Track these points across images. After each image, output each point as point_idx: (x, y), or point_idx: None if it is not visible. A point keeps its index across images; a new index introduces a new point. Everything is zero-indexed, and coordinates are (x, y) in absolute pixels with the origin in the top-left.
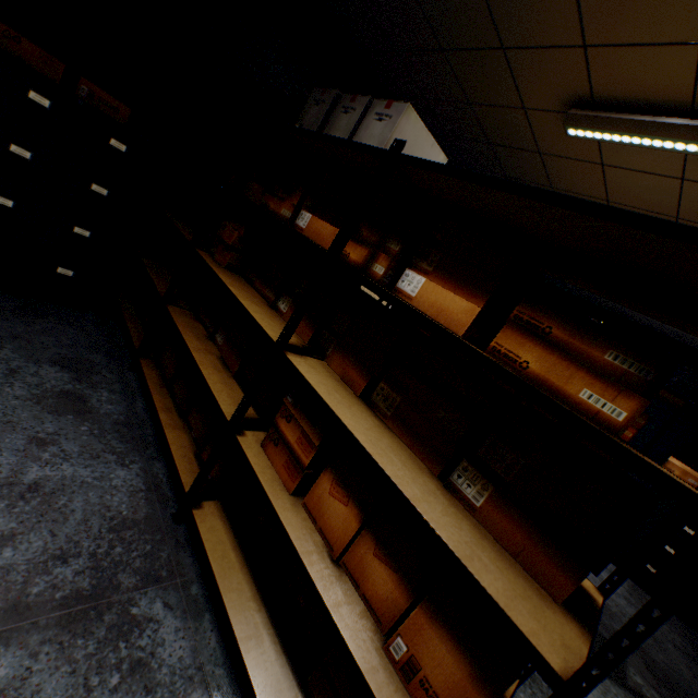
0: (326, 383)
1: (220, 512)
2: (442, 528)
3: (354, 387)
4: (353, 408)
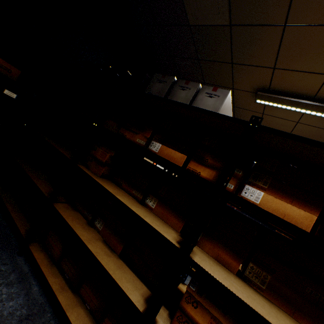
0: (223, 275)
1: None
2: None
3: (230, 267)
4: (251, 294)
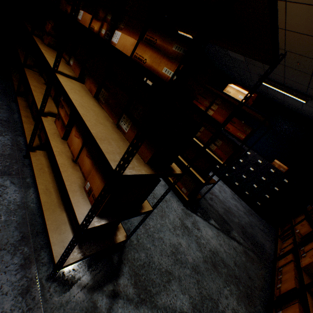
0: (75, 87)
1: (45, 155)
2: (95, 130)
3: (93, 93)
4: (84, 97)
